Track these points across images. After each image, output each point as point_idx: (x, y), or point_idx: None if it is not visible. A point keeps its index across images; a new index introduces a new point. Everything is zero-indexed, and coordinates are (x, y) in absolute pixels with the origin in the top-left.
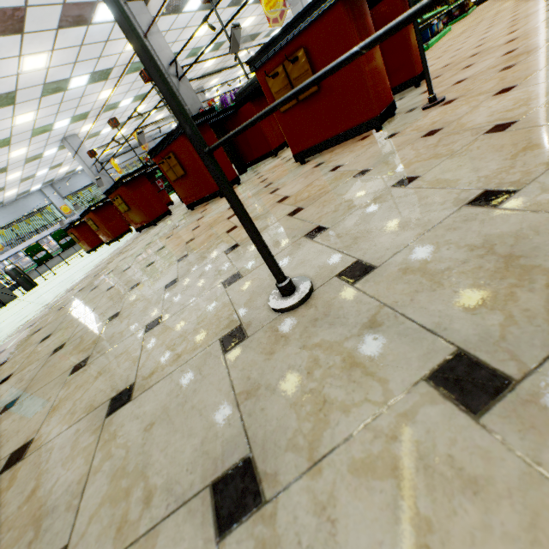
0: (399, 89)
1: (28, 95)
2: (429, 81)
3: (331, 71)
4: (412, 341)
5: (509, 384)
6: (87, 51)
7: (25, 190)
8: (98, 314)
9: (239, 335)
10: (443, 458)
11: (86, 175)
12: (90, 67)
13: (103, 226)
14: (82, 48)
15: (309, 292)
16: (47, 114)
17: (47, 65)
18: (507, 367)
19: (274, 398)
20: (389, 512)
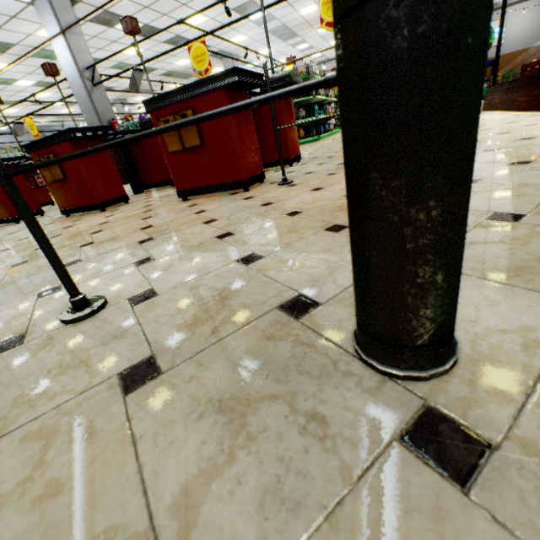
0: (278, 164)
1: None
2: (283, 167)
3: (80, 155)
4: (133, 349)
5: (158, 375)
6: None
7: None
8: None
9: (17, 342)
10: (87, 422)
11: None
12: None
13: None
14: None
15: (98, 308)
16: None
17: None
18: (166, 365)
19: (5, 393)
20: (26, 461)
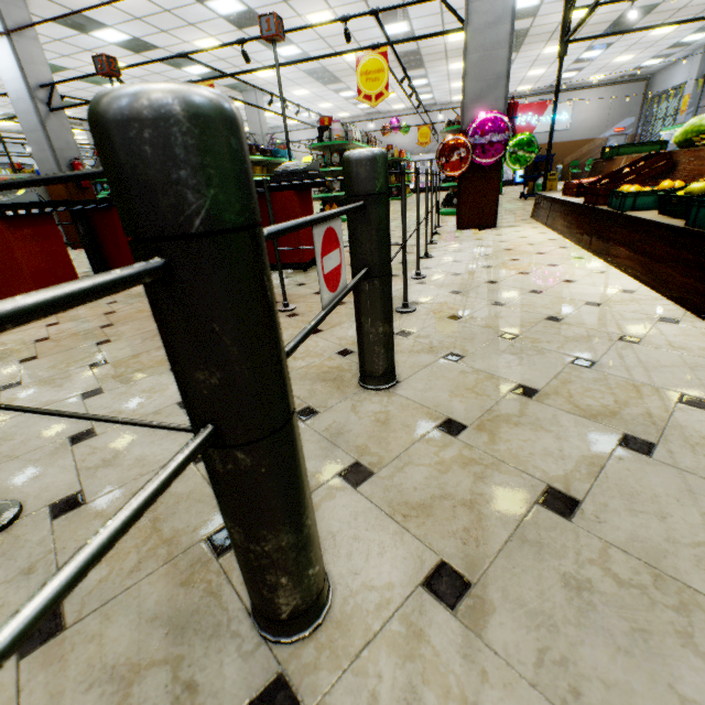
0: (290, 267)
1: None
2: (284, 291)
3: None
4: None
5: (61, 631)
6: None
7: None
8: None
9: None
10: None
11: None
12: None
13: None
14: None
15: (8, 522)
16: None
17: None
18: (72, 617)
19: None
20: None
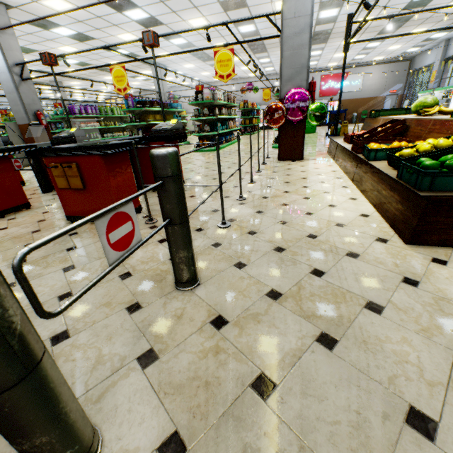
0: None
1: None
2: (149, 211)
3: None
4: None
5: None
6: None
7: None
8: None
9: None
10: None
11: None
12: None
13: None
14: None
15: None
16: None
17: None
18: None
19: None
20: None
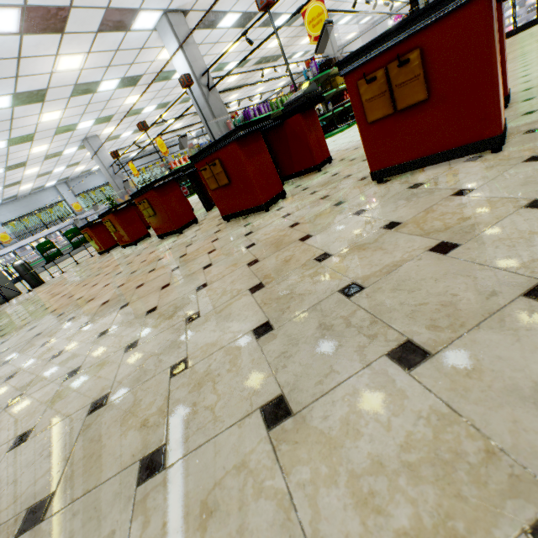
0: None
1: (58, 94)
2: None
3: None
4: None
5: None
6: (121, 56)
7: (40, 185)
8: (147, 353)
9: None
10: None
11: (100, 175)
12: (121, 72)
13: (122, 228)
14: (117, 53)
15: None
16: (73, 114)
17: (81, 66)
18: None
19: None
20: None
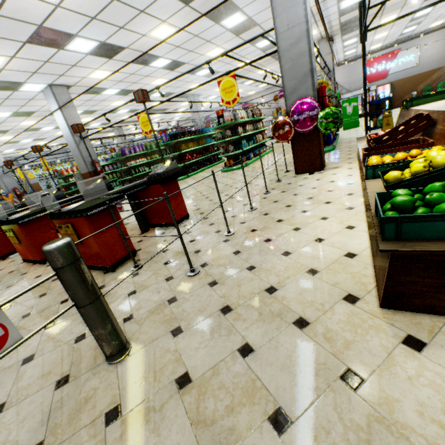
0: (167, 225)
1: None
2: (133, 258)
3: None
4: None
5: None
6: (11, 101)
7: None
8: None
9: None
10: None
11: None
12: (13, 109)
13: None
14: (7, 100)
15: None
16: None
17: None
18: None
19: None
20: None
